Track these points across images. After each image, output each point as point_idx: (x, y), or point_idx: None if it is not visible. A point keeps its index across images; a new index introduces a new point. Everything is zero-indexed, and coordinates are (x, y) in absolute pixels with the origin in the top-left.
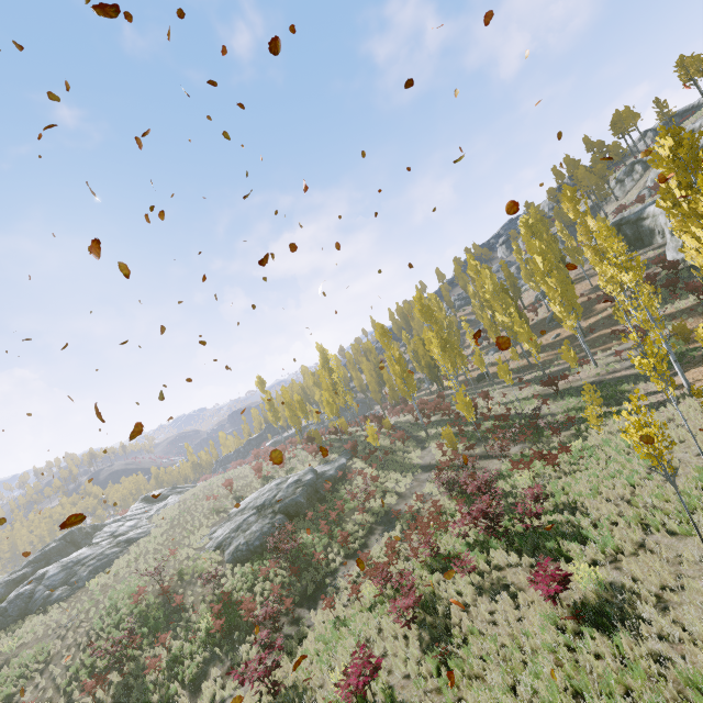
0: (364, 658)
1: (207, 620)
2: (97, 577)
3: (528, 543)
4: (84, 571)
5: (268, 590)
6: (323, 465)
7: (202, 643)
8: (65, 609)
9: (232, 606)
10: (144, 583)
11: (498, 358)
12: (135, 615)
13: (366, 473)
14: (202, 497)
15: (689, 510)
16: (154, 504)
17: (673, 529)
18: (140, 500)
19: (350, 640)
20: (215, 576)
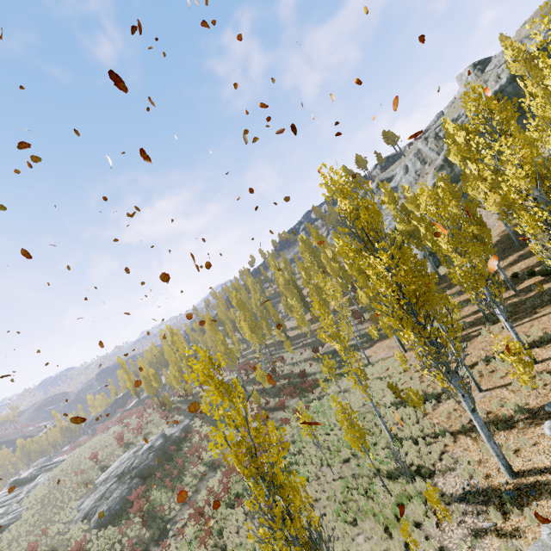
0: None
1: None
2: None
3: None
4: None
5: (125, 544)
6: (172, 427)
7: None
8: None
9: None
10: None
11: (295, 324)
12: None
13: (201, 432)
14: (71, 471)
15: (338, 450)
16: (23, 486)
17: (329, 463)
18: (8, 485)
19: None
20: (82, 544)
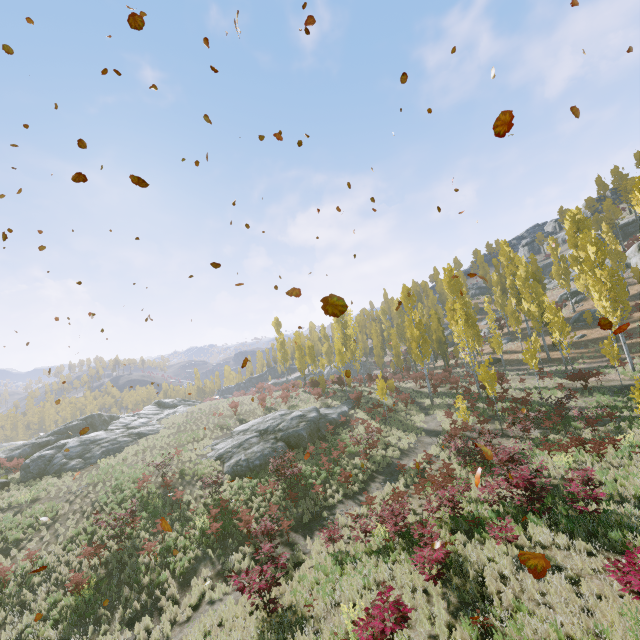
0: (389, 602)
1: (203, 520)
2: (107, 458)
3: (581, 527)
4: (97, 450)
5: (264, 508)
6: (325, 408)
7: (196, 540)
8: (76, 478)
9: (227, 514)
10: (148, 473)
11: (511, 347)
12: (137, 499)
13: (369, 424)
14: (208, 412)
15: None
16: (164, 409)
17: None
18: (153, 403)
19: (358, 579)
20: (216, 481)
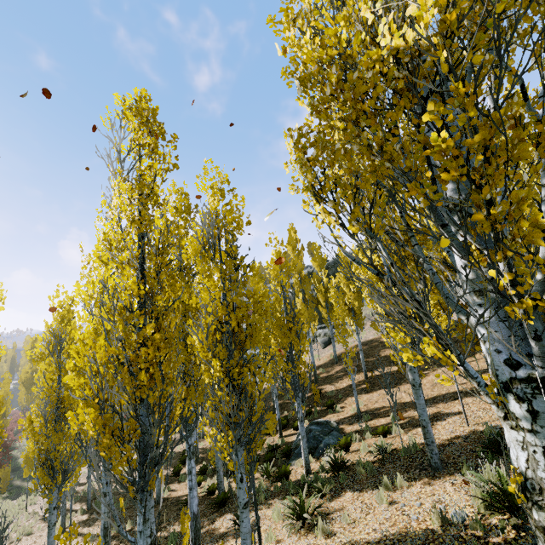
0: None
1: None
2: None
3: None
4: None
5: None
6: None
7: None
8: None
9: None
10: None
11: None
12: None
13: None
14: None
15: None
16: None
17: None
18: None
19: None
20: None
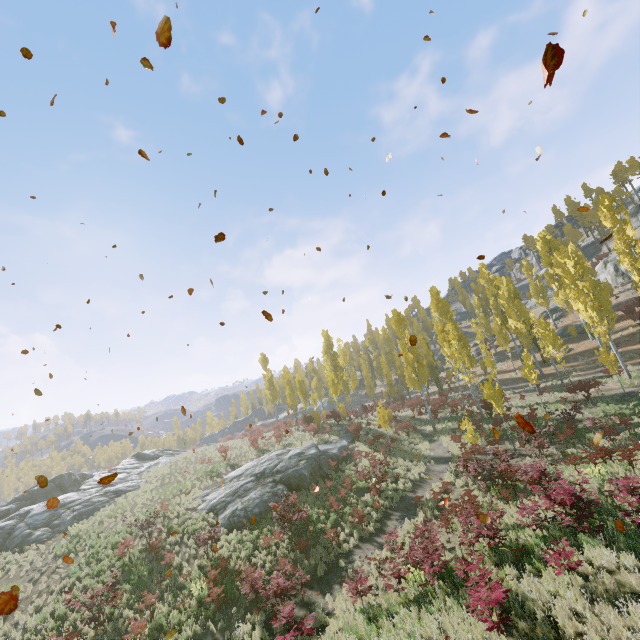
0: None
1: (199, 586)
2: (80, 523)
3: None
4: (68, 515)
5: (270, 563)
6: (323, 444)
7: (193, 613)
8: (42, 551)
9: (228, 576)
10: (130, 536)
11: (501, 367)
12: (117, 569)
13: (374, 456)
14: (194, 460)
15: None
16: (145, 462)
17: None
18: (131, 456)
19: (402, 638)
20: (213, 537)
